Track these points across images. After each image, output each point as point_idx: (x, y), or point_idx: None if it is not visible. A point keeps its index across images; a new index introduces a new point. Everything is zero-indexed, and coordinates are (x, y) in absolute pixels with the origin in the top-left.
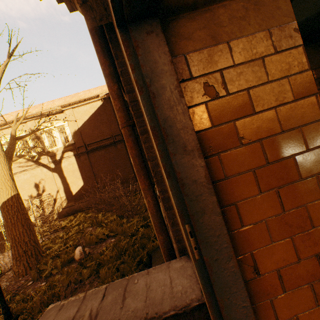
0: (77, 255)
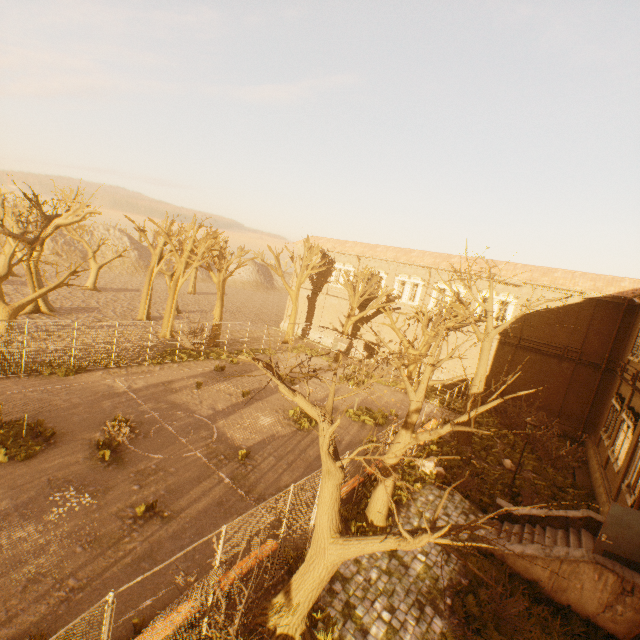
0: (507, 465)
